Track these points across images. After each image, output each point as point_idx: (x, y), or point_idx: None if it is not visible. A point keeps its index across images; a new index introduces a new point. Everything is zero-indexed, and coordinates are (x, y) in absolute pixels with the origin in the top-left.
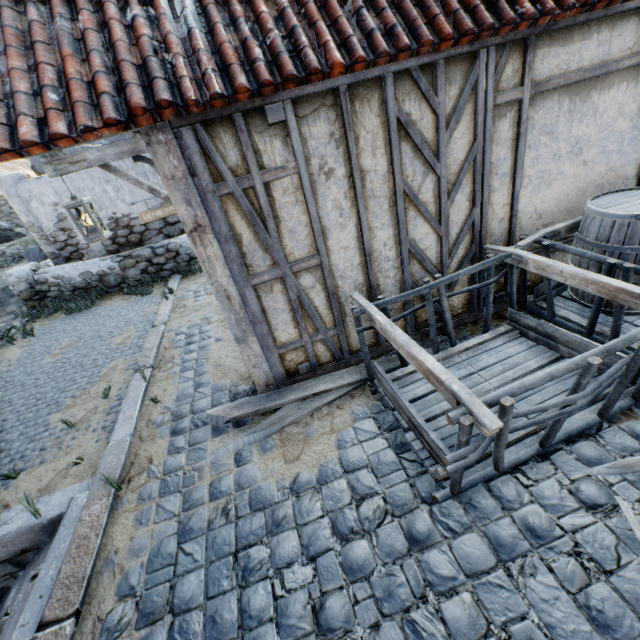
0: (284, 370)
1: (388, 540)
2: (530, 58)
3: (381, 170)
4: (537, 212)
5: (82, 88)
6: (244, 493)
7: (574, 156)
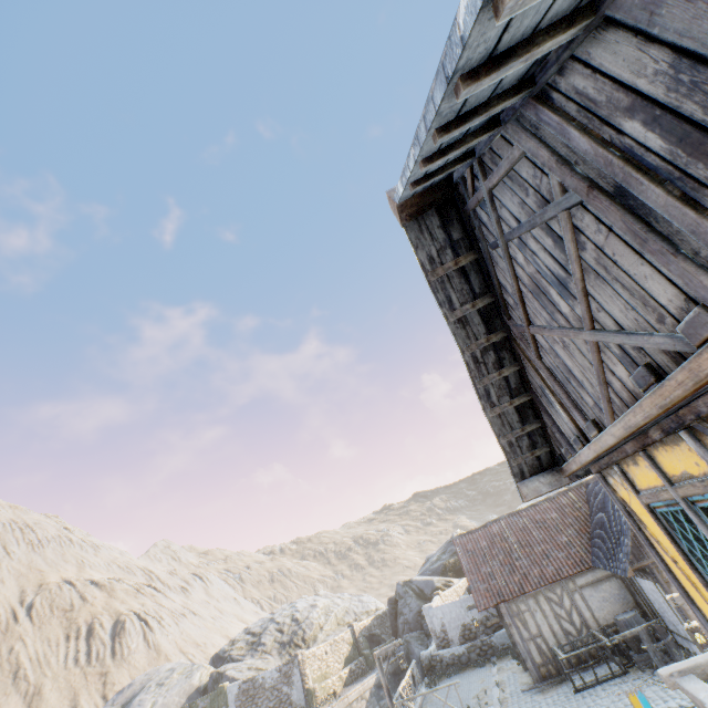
0: (541, 674)
1: (563, 699)
2: (573, 581)
3: (548, 609)
4: (604, 618)
5: (489, 598)
6: (533, 700)
7: (605, 601)
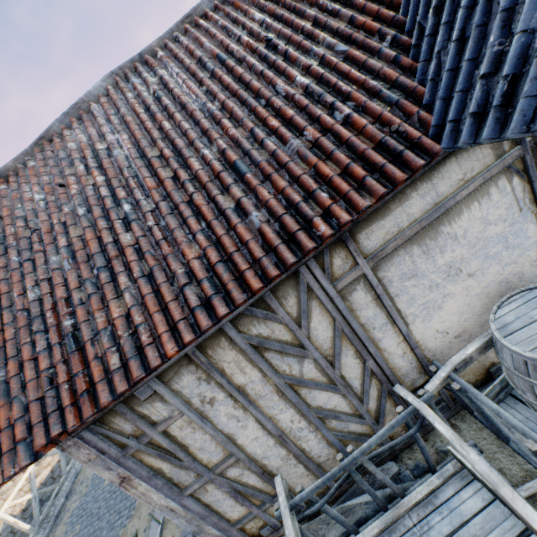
0: (249, 536)
1: None
2: (353, 246)
3: (257, 378)
4: (440, 331)
5: (9, 434)
6: None
7: (454, 276)
